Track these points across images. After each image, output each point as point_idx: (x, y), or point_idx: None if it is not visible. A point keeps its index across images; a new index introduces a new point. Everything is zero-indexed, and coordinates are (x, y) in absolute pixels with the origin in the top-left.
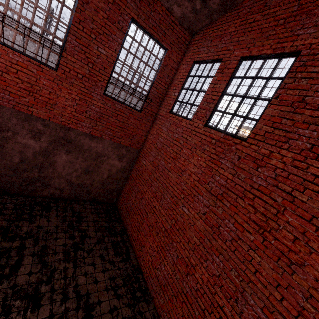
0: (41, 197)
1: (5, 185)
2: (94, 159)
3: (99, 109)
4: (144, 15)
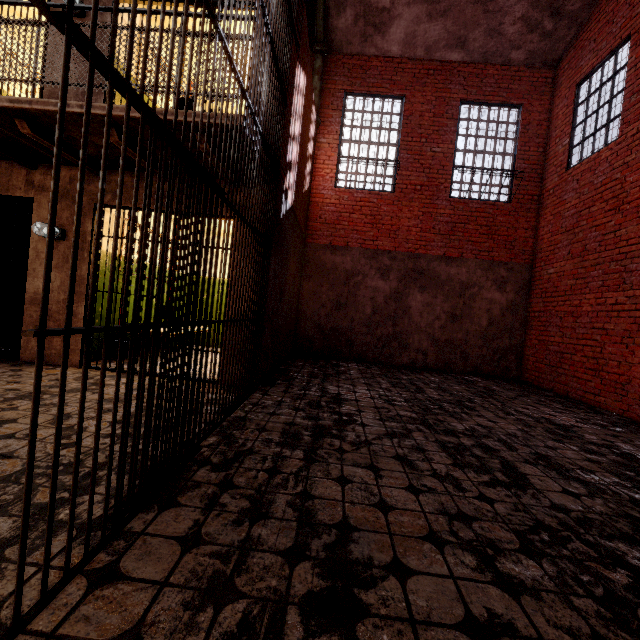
0: (400, 366)
1: (360, 349)
2: (460, 294)
3: (449, 219)
4: (475, 88)
